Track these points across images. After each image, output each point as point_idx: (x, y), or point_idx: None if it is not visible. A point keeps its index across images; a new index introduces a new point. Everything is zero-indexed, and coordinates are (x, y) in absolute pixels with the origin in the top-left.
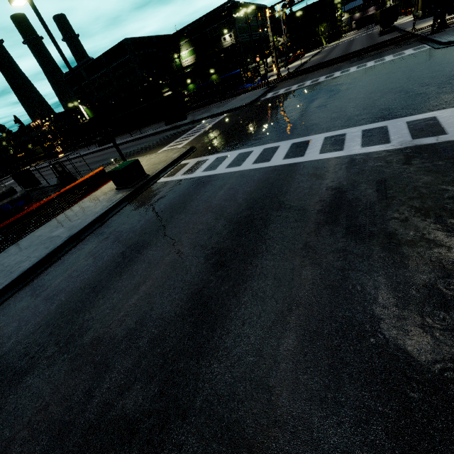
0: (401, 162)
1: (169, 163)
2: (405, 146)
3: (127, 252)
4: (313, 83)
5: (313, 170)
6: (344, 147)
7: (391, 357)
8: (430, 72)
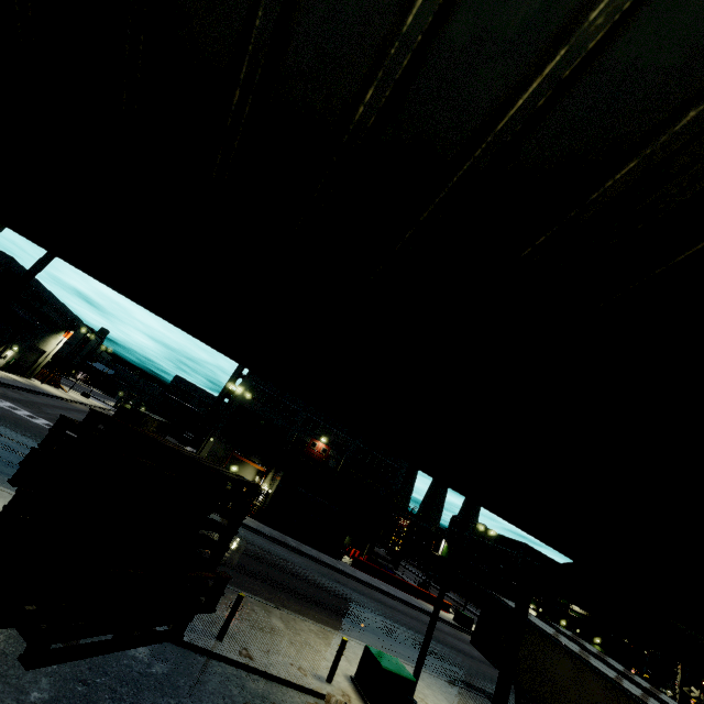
0: None
1: None
2: None
3: (454, 636)
4: None
5: None
6: None
7: None
8: None
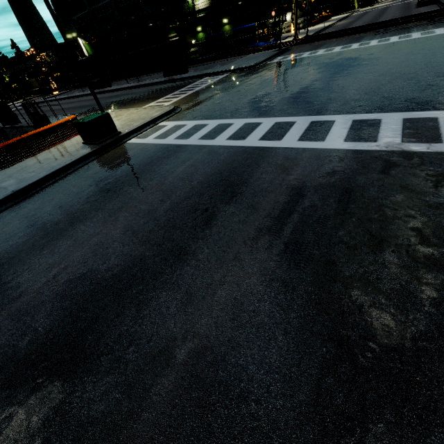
0: (378, 170)
1: (145, 122)
2: (390, 149)
3: (61, 222)
4: (327, 52)
5: (282, 160)
6: (326, 137)
7: (264, 439)
8: None
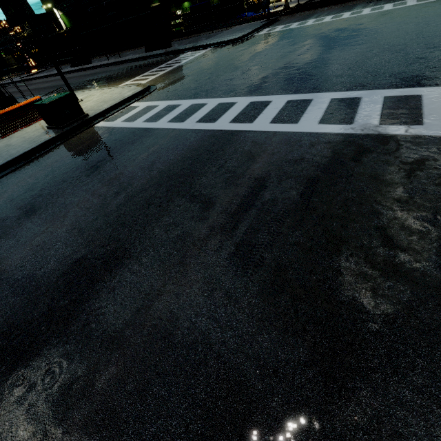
0: (349, 156)
1: (116, 103)
2: (366, 132)
3: (8, 219)
4: (316, 23)
5: (250, 146)
6: (300, 119)
7: None
8: None
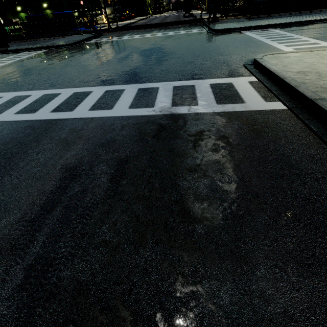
0: (152, 134)
1: None
2: (163, 113)
3: None
4: (129, 38)
5: (67, 133)
6: (115, 105)
7: None
8: (202, 47)
